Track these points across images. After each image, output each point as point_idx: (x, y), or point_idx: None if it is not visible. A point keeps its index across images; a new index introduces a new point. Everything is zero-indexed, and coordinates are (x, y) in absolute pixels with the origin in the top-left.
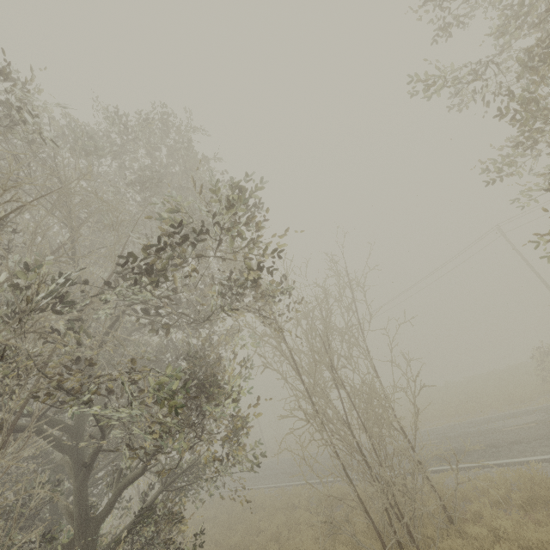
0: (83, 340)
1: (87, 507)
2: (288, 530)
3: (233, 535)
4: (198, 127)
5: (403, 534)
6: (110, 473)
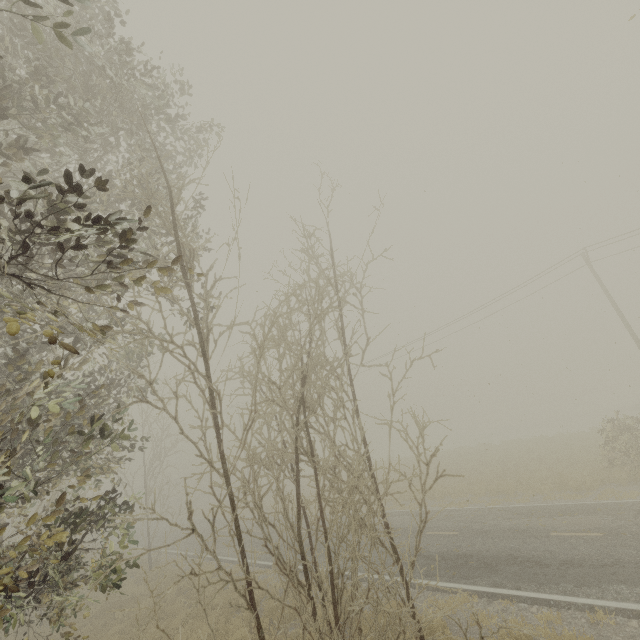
0: None
1: None
2: None
3: None
4: None
5: None
6: None
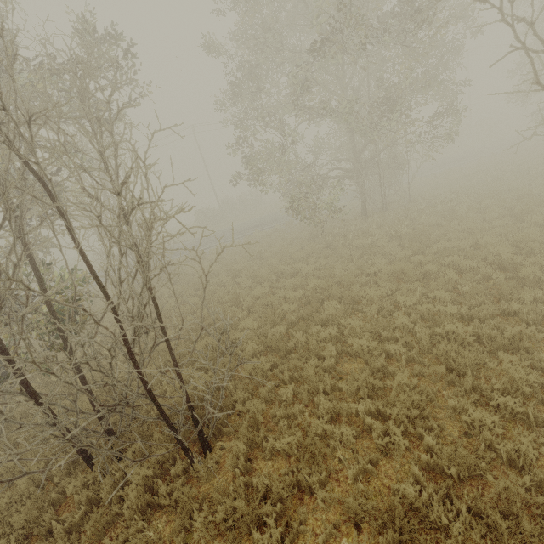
0: None
1: None
2: None
3: None
4: None
5: None
6: None
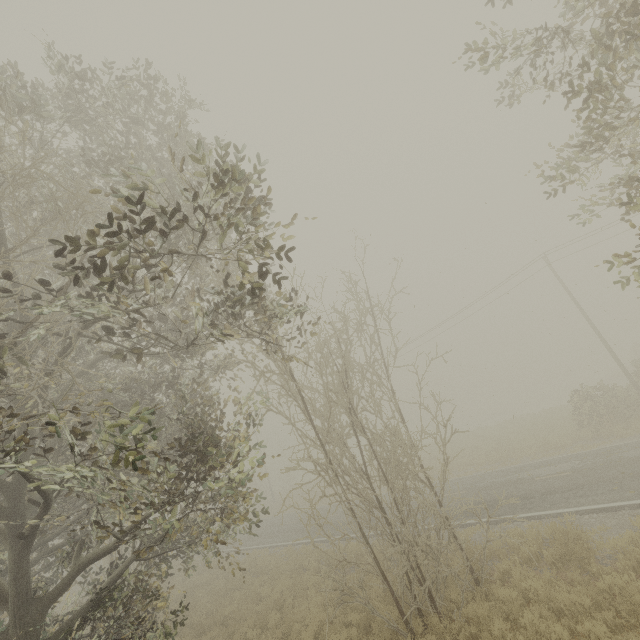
0: (10, 369)
1: (27, 586)
2: (293, 596)
3: (229, 604)
4: (191, 99)
5: (424, 600)
6: (68, 538)
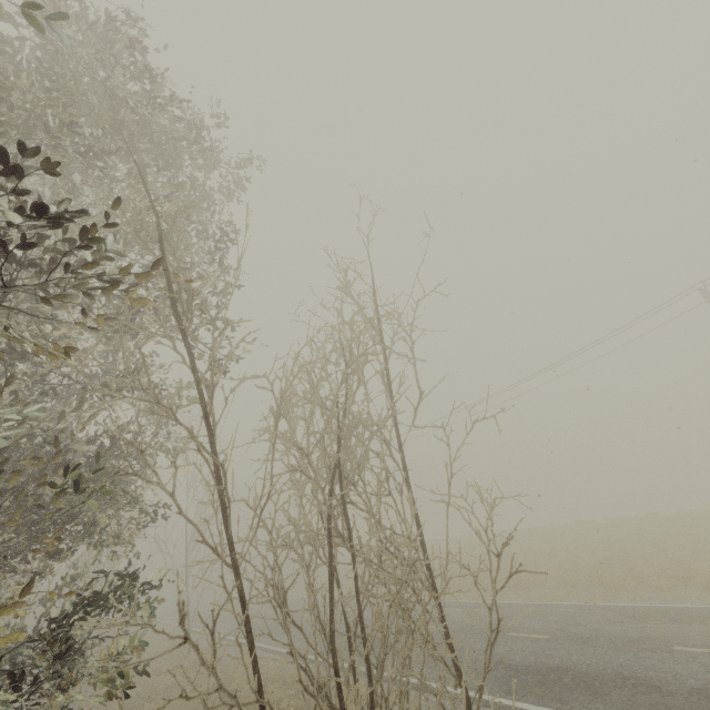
0: None
1: None
2: None
3: None
4: None
5: None
6: None
